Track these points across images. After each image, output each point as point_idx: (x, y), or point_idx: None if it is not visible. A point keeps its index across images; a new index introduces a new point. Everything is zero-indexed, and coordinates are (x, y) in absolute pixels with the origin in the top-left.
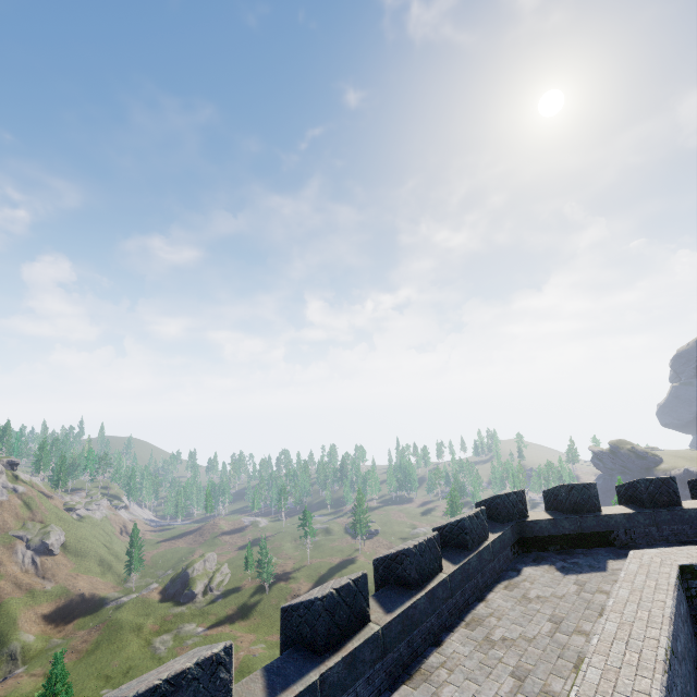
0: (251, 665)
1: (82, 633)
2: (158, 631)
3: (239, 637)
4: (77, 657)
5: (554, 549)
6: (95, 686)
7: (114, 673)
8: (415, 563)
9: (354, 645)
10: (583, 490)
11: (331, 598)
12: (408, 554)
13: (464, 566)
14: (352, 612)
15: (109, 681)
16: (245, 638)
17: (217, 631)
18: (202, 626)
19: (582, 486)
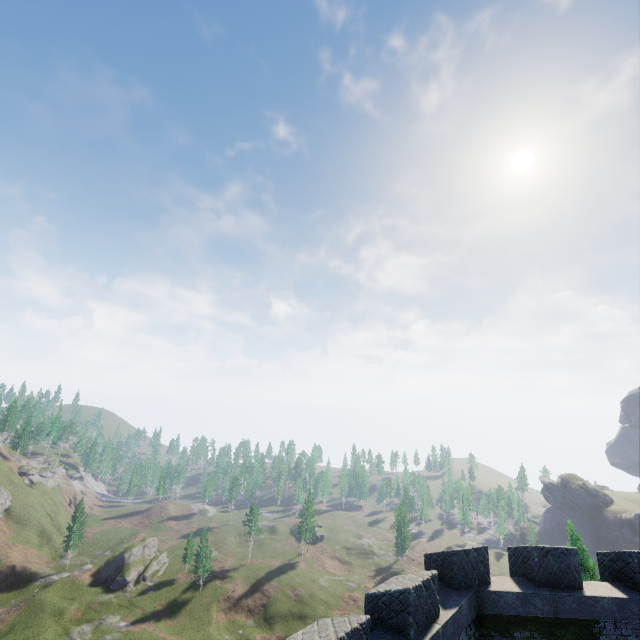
0: None
1: (1, 610)
2: (80, 619)
3: (161, 639)
4: None
5: (522, 636)
6: None
7: None
8: None
9: None
10: (560, 557)
11: None
12: None
13: None
14: None
15: None
16: None
17: (140, 628)
18: (125, 620)
19: (559, 551)
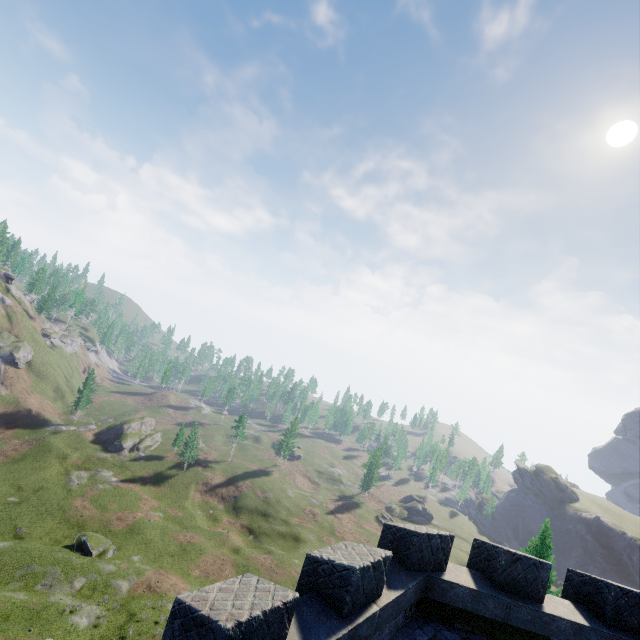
0: (142, 528)
1: (16, 442)
2: (79, 466)
3: (143, 499)
4: (4, 460)
5: (462, 629)
6: (6, 491)
7: (27, 487)
8: None
9: None
10: (530, 568)
11: None
12: (218, 639)
13: None
14: None
15: (20, 491)
16: (149, 502)
17: (128, 486)
18: (117, 477)
19: (531, 562)
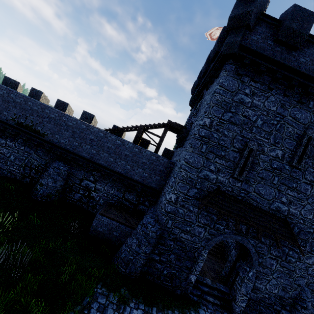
0: None
1: None
2: None
3: None
4: None
5: None
6: None
7: None
8: None
9: None
10: (37, 92)
11: None
12: None
13: None
14: None
15: None
16: None
17: None
18: None
19: (38, 90)
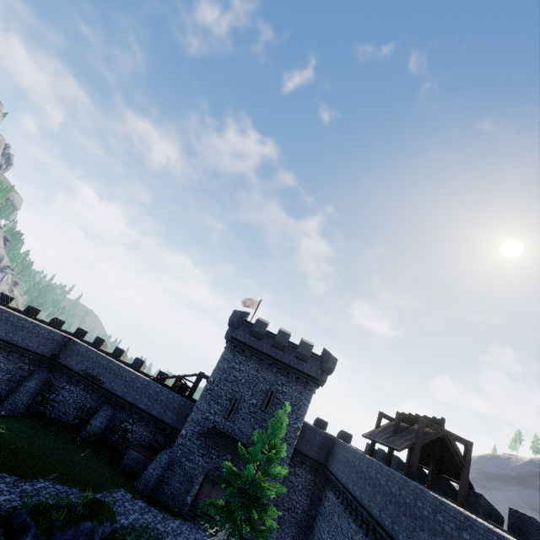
0: None
1: None
2: None
3: None
4: None
5: None
6: None
7: None
8: (29, 308)
9: (1, 302)
10: (101, 340)
11: (4, 294)
12: (29, 306)
13: (42, 321)
14: (6, 300)
15: None
16: None
17: None
18: None
19: (102, 339)
